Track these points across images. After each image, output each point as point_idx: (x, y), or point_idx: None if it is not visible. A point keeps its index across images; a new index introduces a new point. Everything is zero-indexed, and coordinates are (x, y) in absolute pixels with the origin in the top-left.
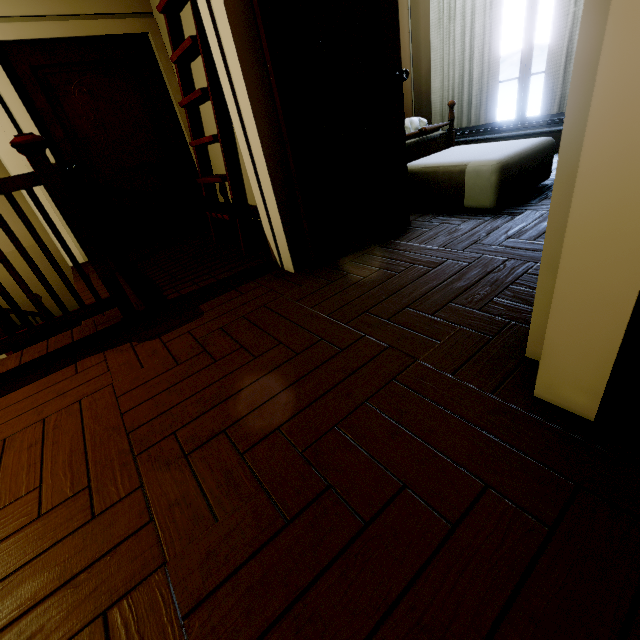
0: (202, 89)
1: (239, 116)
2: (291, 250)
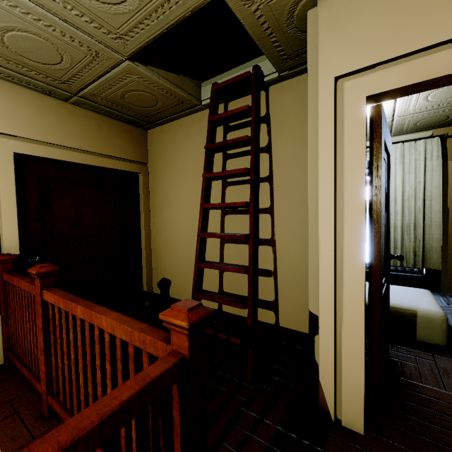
0: (245, 236)
1: (334, 279)
2: (363, 407)
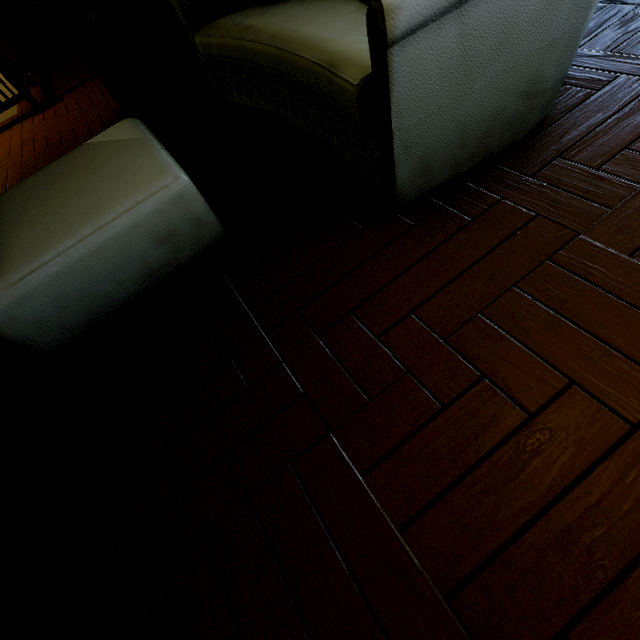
0: None
1: None
2: None
